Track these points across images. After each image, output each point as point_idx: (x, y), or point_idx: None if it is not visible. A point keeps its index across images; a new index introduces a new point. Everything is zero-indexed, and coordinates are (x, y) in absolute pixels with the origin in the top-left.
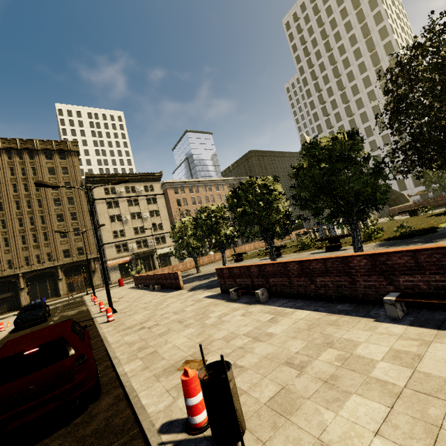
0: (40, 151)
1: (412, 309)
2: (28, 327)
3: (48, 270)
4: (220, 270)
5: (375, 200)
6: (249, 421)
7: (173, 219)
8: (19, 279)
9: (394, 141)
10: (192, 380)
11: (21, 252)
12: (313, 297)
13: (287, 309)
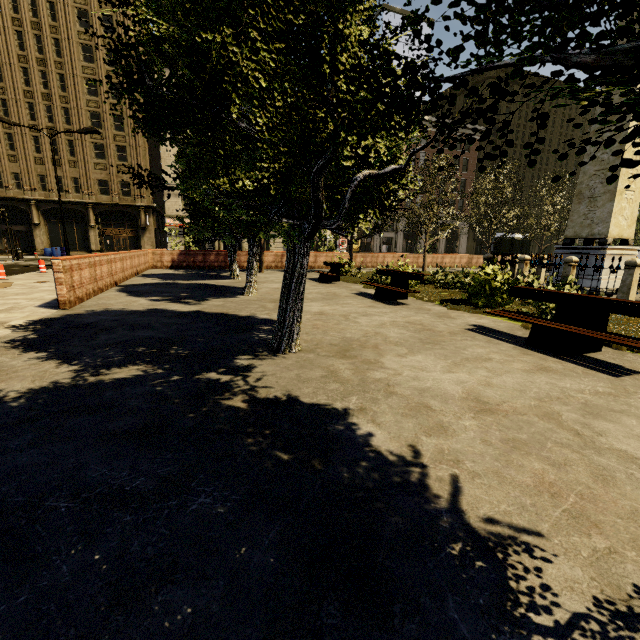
0: None
1: None
2: None
3: (74, 207)
4: None
5: None
6: None
7: None
8: (30, 208)
9: None
10: None
11: (33, 165)
12: None
13: None
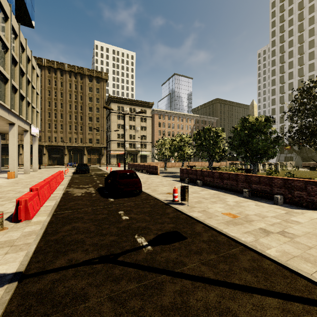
0: (86, 76)
1: (253, 197)
2: (81, 174)
3: (79, 148)
4: (182, 169)
5: (268, 154)
6: (189, 202)
7: (153, 134)
8: (65, 148)
9: (289, 127)
10: (176, 190)
11: (68, 134)
12: (221, 188)
13: (208, 189)
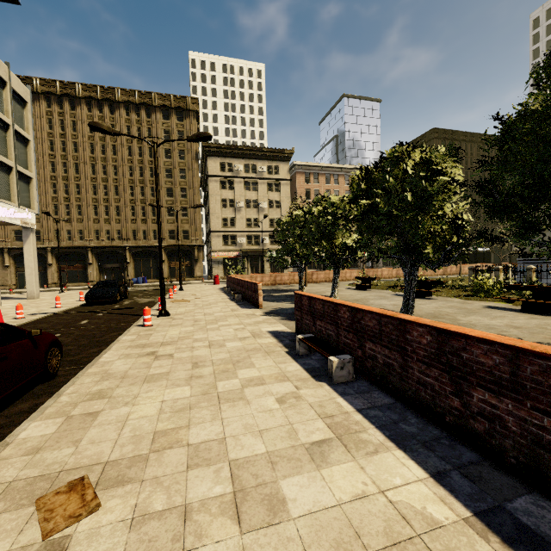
0: (158, 108)
1: None
2: (98, 305)
3: (152, 249)
4: (299, 298)
5: None
6: None
7: None
8: (125, 252)
9: None
10: None
11: (130, 224)
12: (451, 426)
13: (371, 428)
